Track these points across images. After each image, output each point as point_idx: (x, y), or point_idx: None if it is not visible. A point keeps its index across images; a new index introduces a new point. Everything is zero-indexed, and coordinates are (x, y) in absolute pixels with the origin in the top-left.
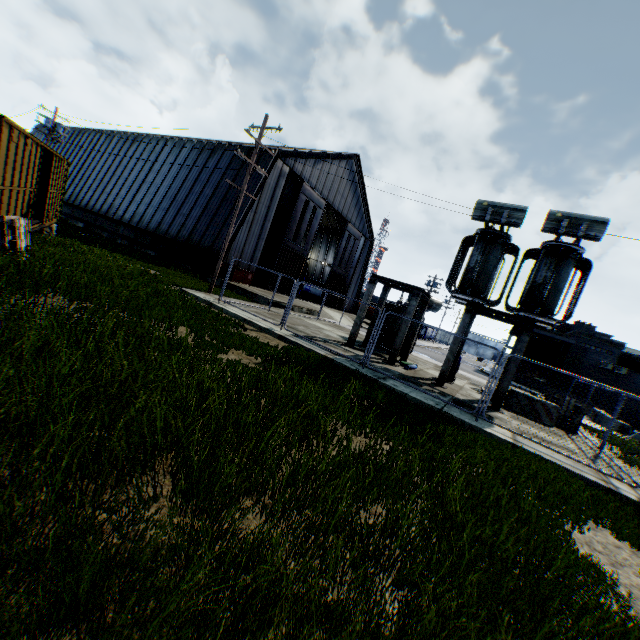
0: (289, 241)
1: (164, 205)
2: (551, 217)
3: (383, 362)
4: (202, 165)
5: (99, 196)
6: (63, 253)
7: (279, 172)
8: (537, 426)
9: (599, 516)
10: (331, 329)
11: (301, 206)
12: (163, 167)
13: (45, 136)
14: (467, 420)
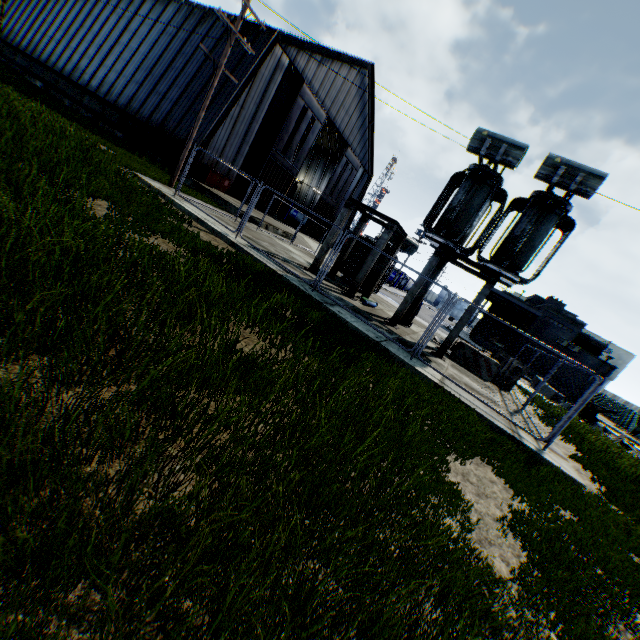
0: (278, 153)
1: (138, 78)
2: (549, 162)
3: (342, 293)
4: (187, 35)
5: (62, 52)
6: None
7: (276, 63)
8: (474, 378)
9: (489, 455)
10: (302, 255)
11: (297, 113)
12: (141, 28)
13: None
14: (401, 356)
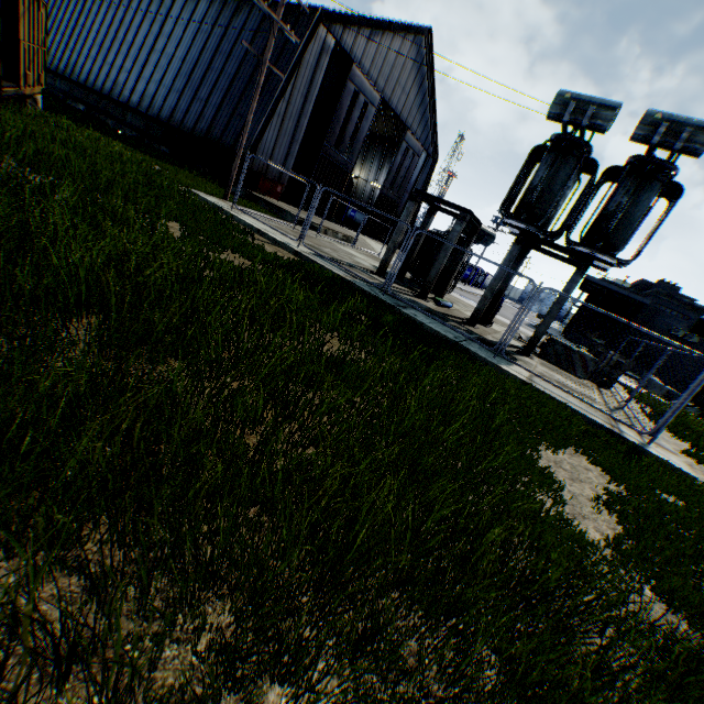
0: (330, 148)
1: (178, 86)
2: (647, 120)
3: (413, 295)
4: (224, 29)
5: (100, 69)
6: (42, 127)
7: (321, 46)
8: (567, 376)
9: (584, 446)
10: (366, 258)
11: (348, 100)
12: (175, 30)
13: None
14: (483, 355)
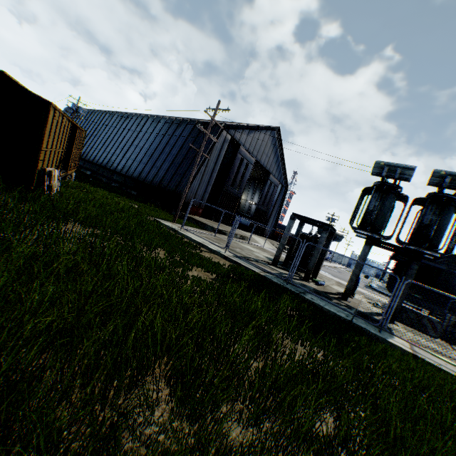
0: (228, 186)
1: (144, 160)
2: (436, 174)
3: (300, 279)
4: (171, 134)
5: (102, 154)
6: (79, 193)
7: (224, 139)
8: (425, 337)
9: None
10: (258, 251)
11: (238, 162)
12: (145, 135)
13: (70, 115)
14: (372, 331)
